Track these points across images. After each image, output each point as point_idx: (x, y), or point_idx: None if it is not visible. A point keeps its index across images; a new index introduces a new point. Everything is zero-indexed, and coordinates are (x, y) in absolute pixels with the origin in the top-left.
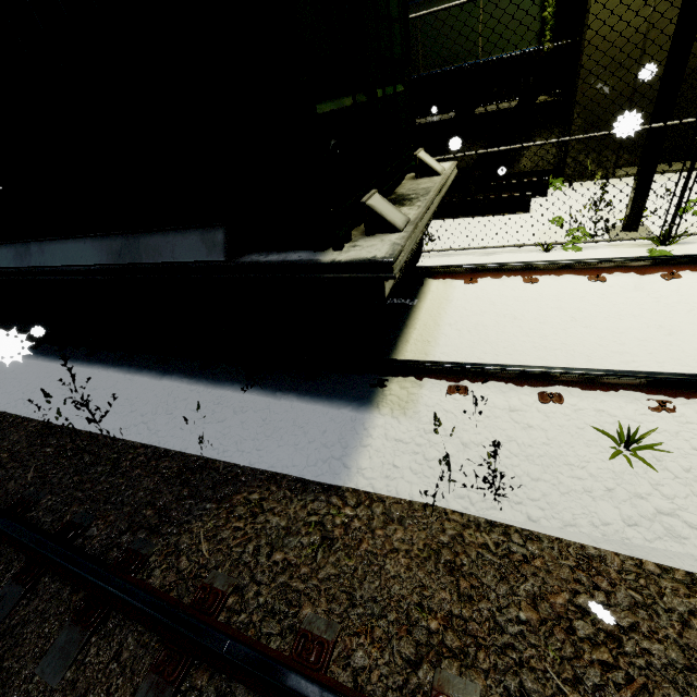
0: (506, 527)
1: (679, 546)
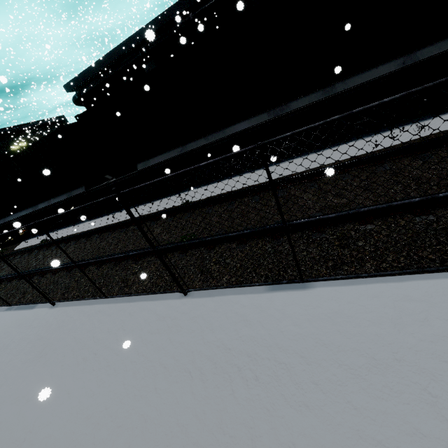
0: None
1: None
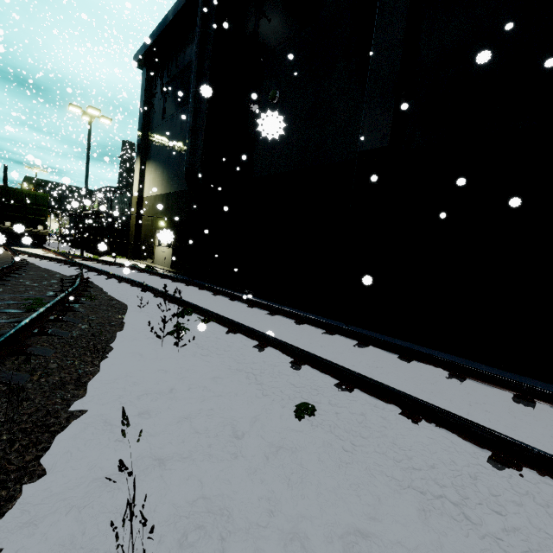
0: None
1: None
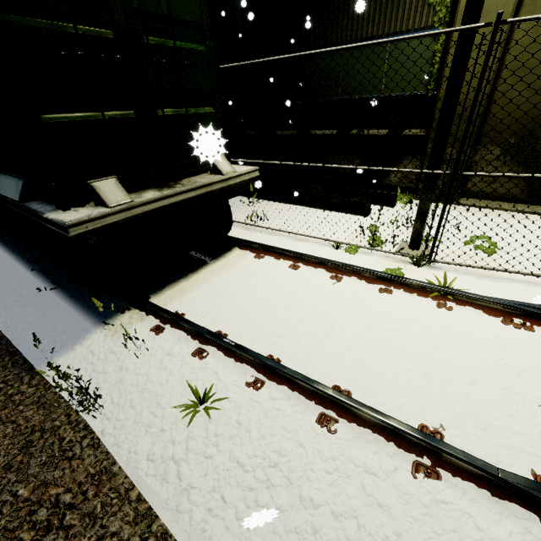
0: (90, 432)
1: (162, 486)
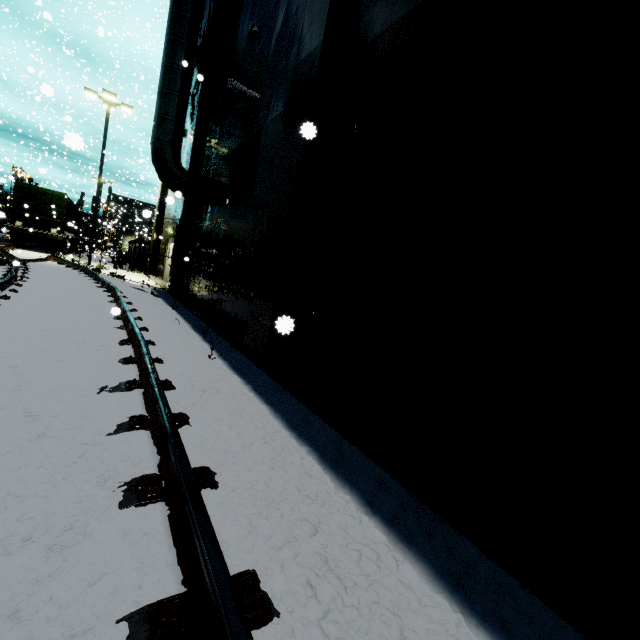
0: None
1: None
